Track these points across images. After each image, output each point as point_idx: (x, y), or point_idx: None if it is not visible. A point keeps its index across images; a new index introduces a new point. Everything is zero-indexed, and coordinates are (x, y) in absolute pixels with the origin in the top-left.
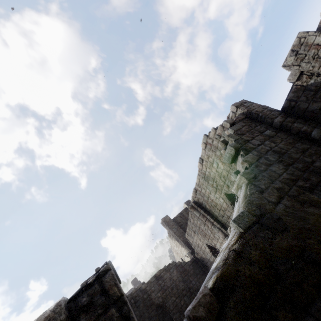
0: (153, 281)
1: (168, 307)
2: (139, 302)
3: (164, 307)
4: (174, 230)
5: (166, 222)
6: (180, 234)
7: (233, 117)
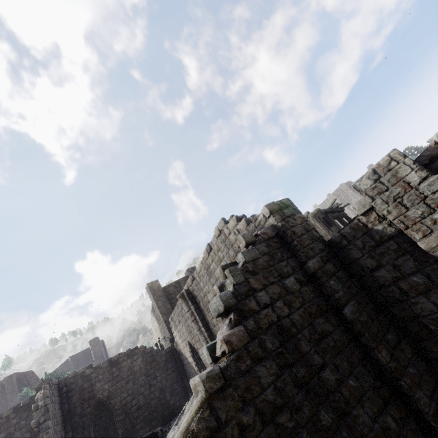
0: (104, 366)
1: (113, 406)
2: (74, 391)
3: (107, 404)
4: (159, 304)
5: (152, 289)
6: (166, 312)
7: (263, 222)
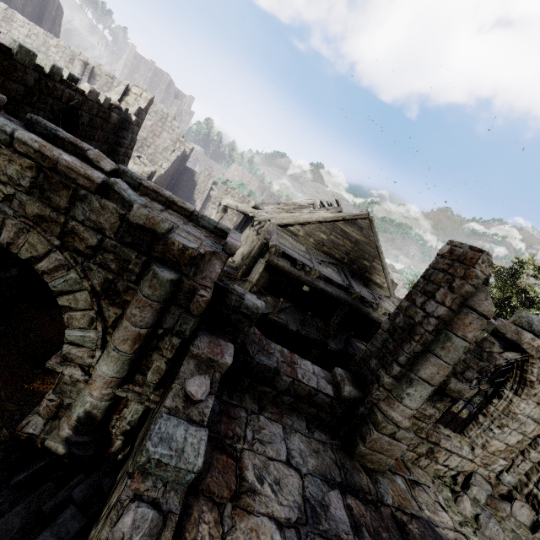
0: None
1: None
2: None
3: None
4: None
5: None
6: None
7: (186, 146)
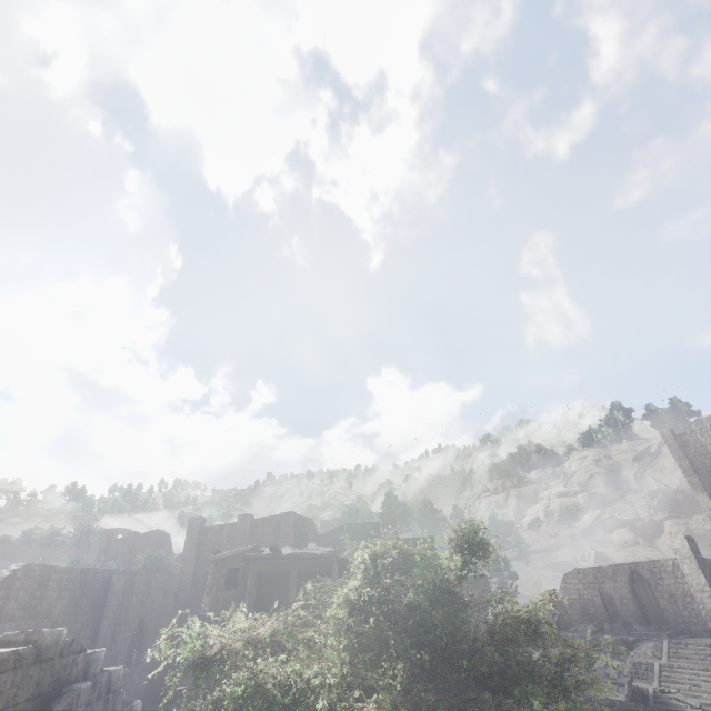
0: None
1: None
2: None
3: None
4: (186, 547)
5: (190, 526)
6: (188, 559)
7: None
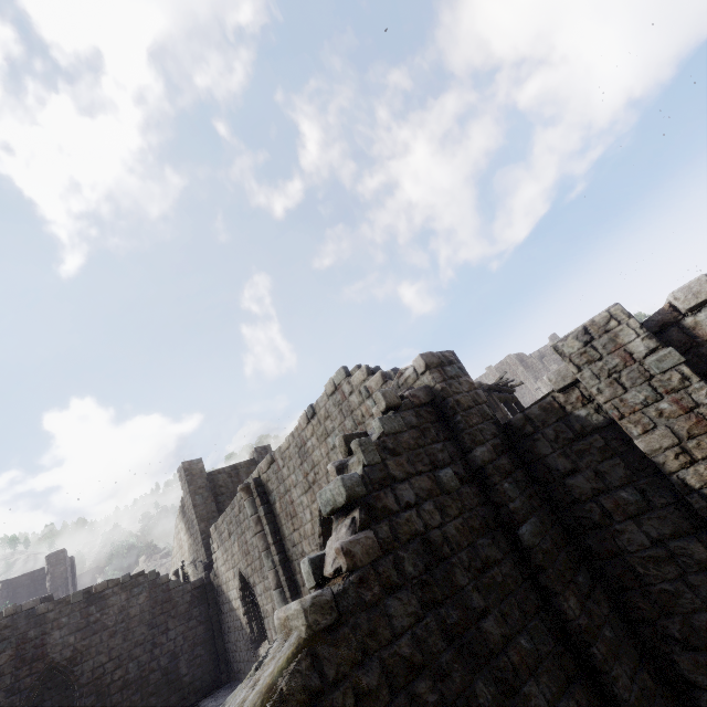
0: (75, 601)
1: (77, 677)
2: (6, 643)
3: (66, 673)
4: (196, 501)
5: (189, 474)
6: (206, 516)
7: (412, 380)
